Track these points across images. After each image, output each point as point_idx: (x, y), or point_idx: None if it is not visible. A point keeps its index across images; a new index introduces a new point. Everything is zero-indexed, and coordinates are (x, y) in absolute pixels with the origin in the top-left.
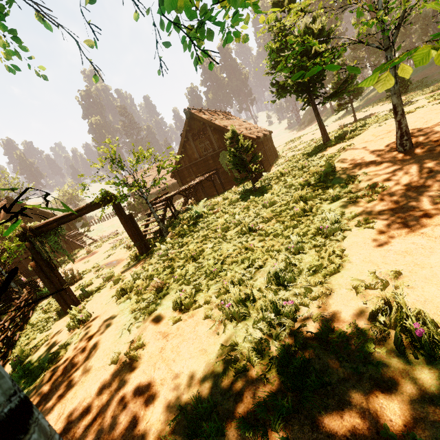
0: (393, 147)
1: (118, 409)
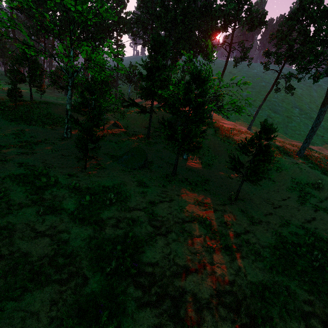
0: (64, 112)
1: (63, 132)
